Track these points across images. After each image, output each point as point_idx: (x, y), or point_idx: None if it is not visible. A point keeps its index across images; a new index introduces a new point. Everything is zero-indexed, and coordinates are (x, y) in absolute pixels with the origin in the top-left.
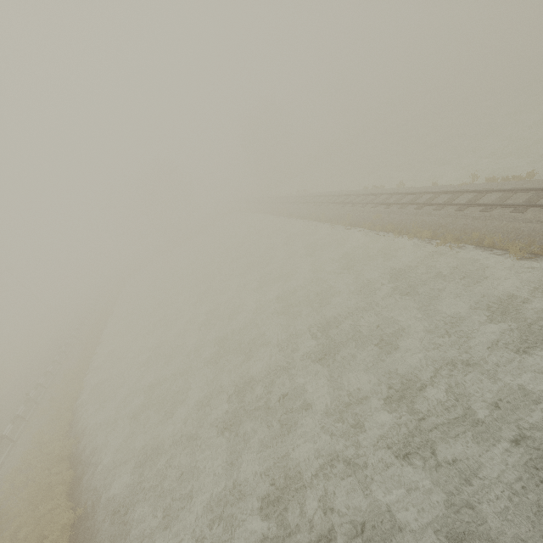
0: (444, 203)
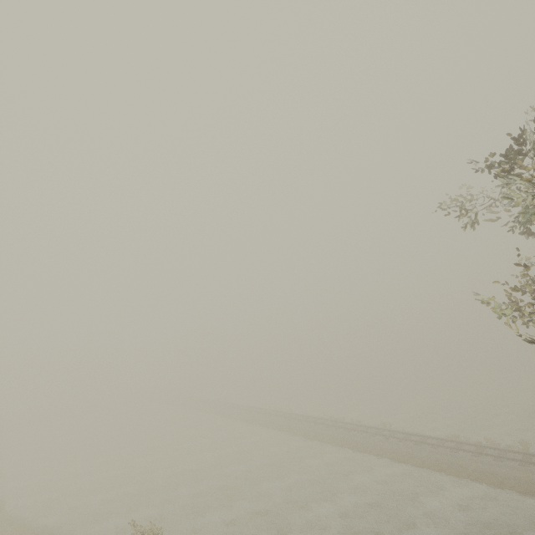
0: (310, 420)
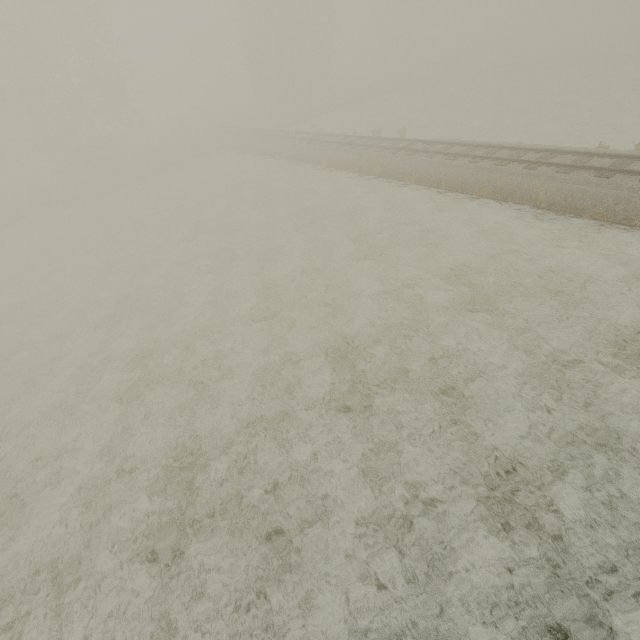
0: None
